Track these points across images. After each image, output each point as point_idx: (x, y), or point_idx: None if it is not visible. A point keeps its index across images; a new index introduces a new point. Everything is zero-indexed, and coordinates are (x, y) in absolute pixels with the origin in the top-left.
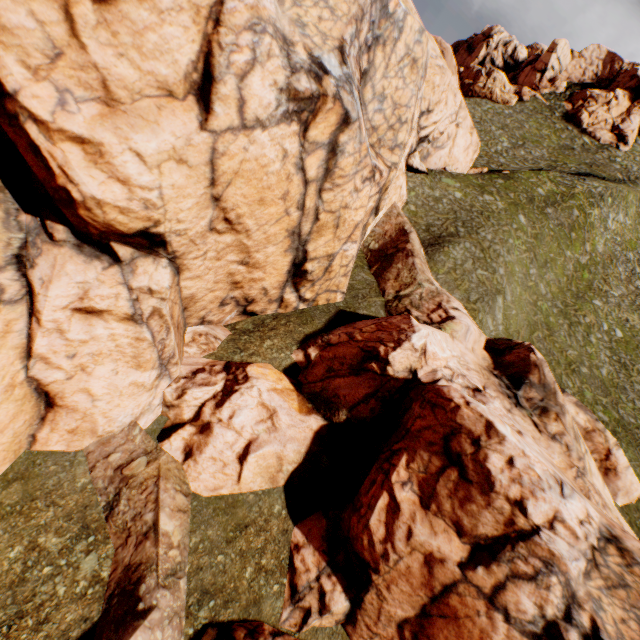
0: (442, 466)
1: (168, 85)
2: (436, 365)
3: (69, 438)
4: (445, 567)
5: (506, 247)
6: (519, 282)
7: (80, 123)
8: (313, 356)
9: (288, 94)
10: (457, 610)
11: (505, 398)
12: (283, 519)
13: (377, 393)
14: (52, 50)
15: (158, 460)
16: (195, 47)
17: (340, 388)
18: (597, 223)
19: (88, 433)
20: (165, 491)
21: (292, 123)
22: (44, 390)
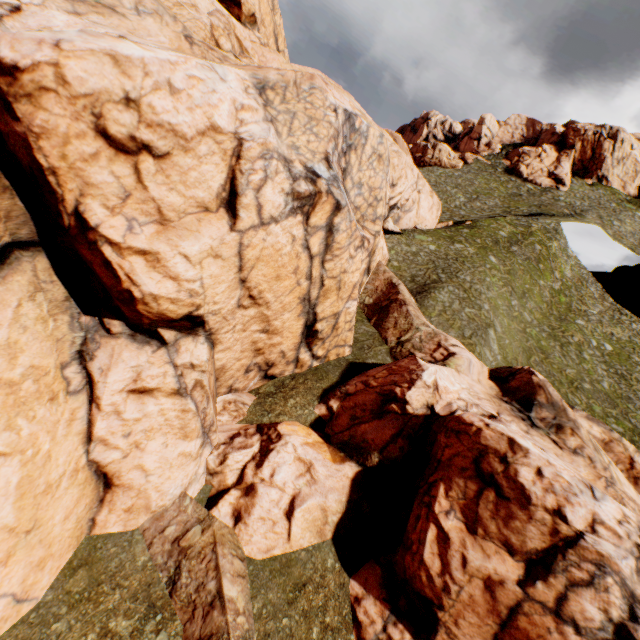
0: (478, 489)
1: (204, 203)
2: (449, 398)
3: (125, 517)
4: (506, 588)
5: (485, 285)
6: (505, 314)
7: (143, 240)
8: (335, 407)
9: (293, 196)
10: (528, 632)
11: (520, 421)
12: (338, 572)
13: (402, 432)
14: (124, 193)
15: (212, 526)
16: (223, 175)
17: (367, 433)
18: (559, 253)
19: (142, 510)
20: (223, 556)
21: (297, 215)
22: (103, 471)
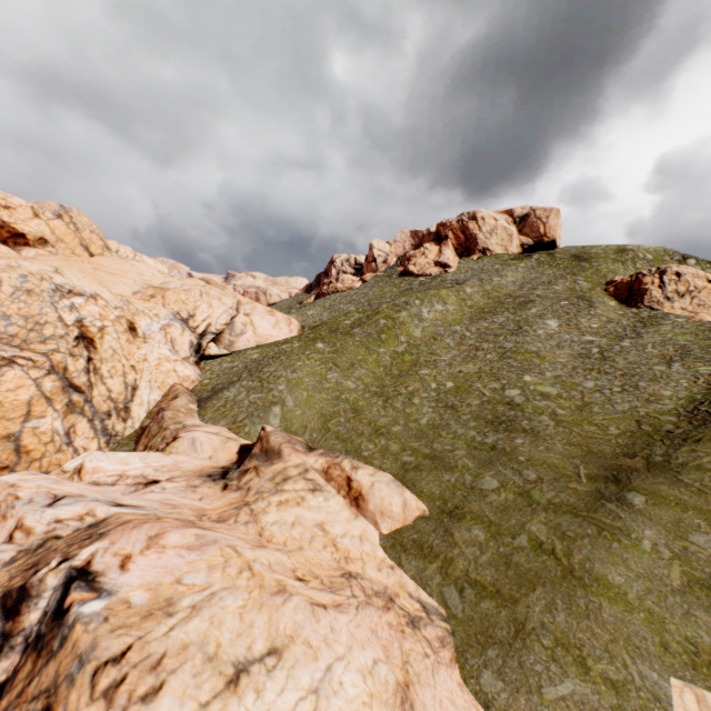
0: None
1: None
2: (98, 477)
3: None
4: None
5: (292, 369)
6: (310, 388)
7: None
8: None
9: None
10: None
11: (202, 478)
12: None
13: None
14: None
15: None
16: None
17: None
18: (408, 319)
19: None
20: None
21: None
22: None
